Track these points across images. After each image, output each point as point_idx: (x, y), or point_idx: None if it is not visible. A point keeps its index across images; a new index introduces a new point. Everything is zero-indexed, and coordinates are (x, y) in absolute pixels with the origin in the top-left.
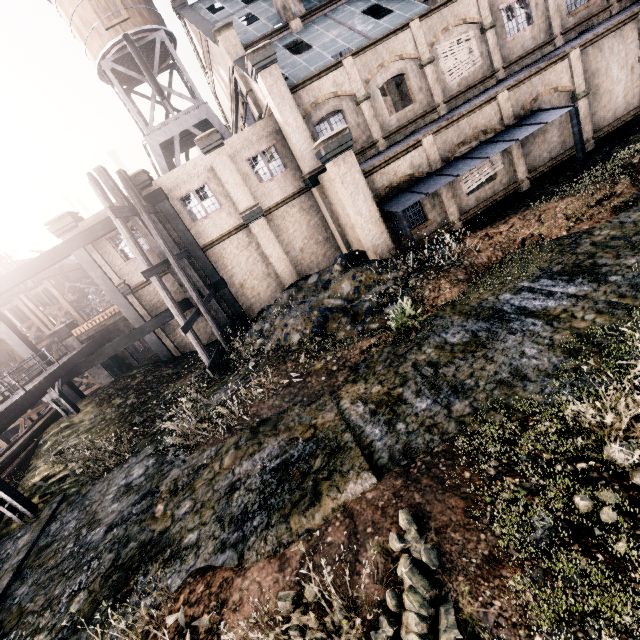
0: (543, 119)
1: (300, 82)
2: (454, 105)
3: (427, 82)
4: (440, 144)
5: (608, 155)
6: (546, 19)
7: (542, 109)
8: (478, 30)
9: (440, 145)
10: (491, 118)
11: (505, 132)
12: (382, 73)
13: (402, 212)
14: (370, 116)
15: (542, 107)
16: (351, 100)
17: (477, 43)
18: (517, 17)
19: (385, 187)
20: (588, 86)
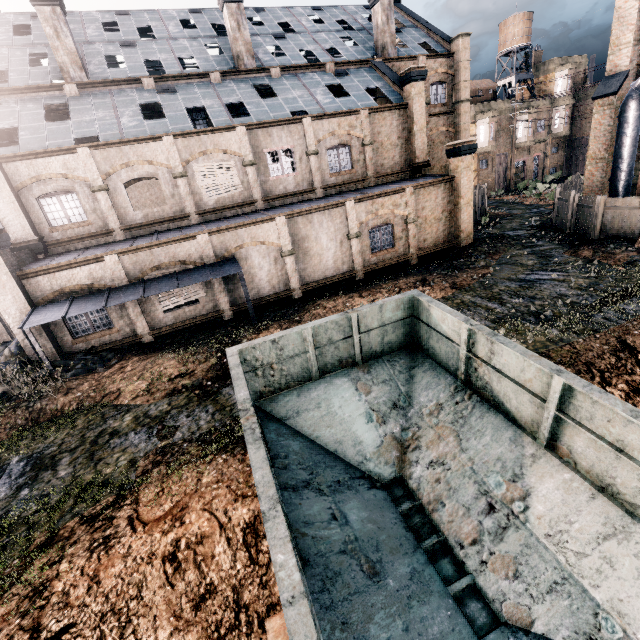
0: (220, 271)
1: (17, 154)
2: (209, 218)
3: (180, 191)
4: (130, 263)
5: (284, 313)
6: (310, 172)
7: (235, 259)
8: (241, 162)
9: (130, 264)
10: (192, 252)
11: (196, 270)
12: (128, 171)
13: (29, 329)
14: (107, 206)
15: (250, 254)
16: (87, 186)
17: (239, 172)
18: (283, 162)
19: (54, 291)
20: (298, 246)
